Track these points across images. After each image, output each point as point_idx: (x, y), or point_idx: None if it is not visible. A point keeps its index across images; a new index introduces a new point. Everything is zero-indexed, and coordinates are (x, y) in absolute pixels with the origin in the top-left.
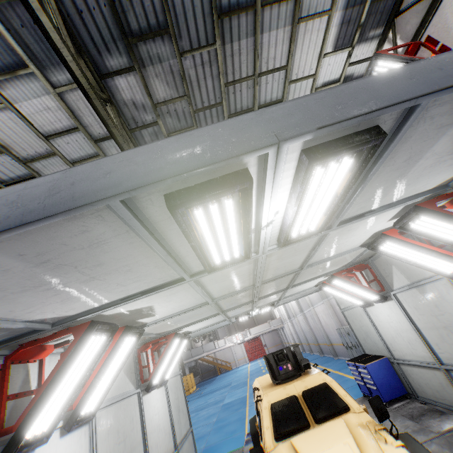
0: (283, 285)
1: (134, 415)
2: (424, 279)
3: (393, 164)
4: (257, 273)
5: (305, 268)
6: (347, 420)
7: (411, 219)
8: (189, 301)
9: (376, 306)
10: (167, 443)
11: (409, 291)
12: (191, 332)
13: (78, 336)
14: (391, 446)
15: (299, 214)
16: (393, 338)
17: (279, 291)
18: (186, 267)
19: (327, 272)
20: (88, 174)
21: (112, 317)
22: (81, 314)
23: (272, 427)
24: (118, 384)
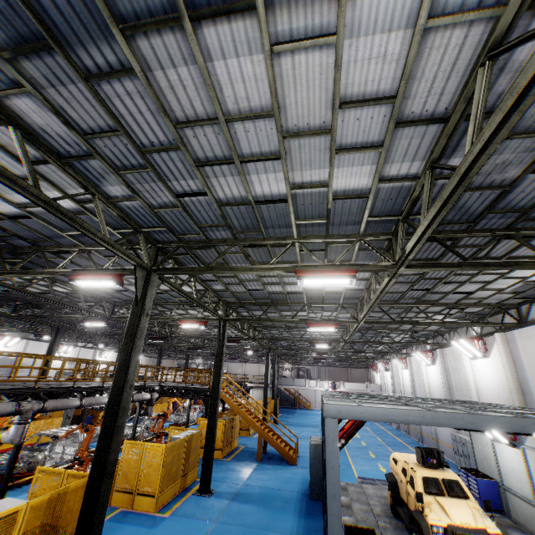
0: None
1: None
2: None
3: None
4: None
5: None
6: (467, 502)
7: None
8: None
9: (504, 445)
10: None
11: (534, 453)
12: None
13: None
14: (488, 520)
15: None
16: (508, 472)
17: None
18: None
19: None
20: (442, 416)
21: None
22: None
23: (423, 487)
24: None
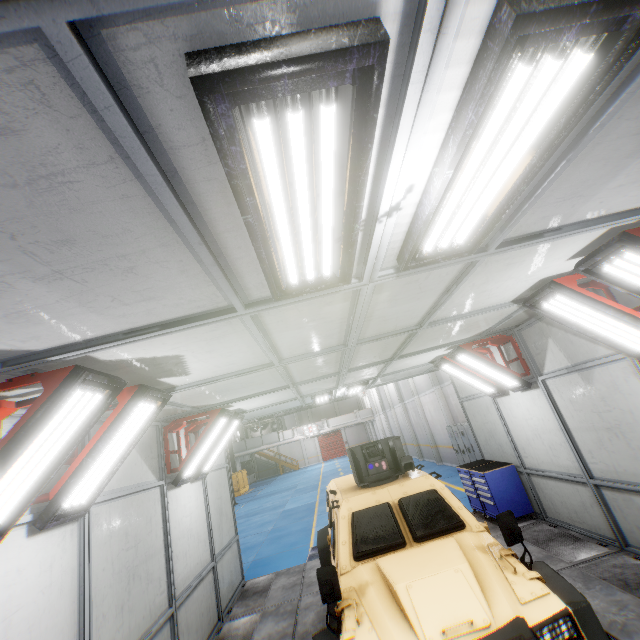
0: (387, 353)
1: (154, 515)
2: (594, 360)
3: (635, 116)
4: (354, 321)
5: (425, 327)
6: (461, 540)
7: (608, 256)
8: (243, 358)
9: (513, 396)
10: (201, 554)
11: (566, 377)
12: (246, 411)
13: (51, 388)
14: (522, 579)
15: (448, 200)
16: (529, 441)
17: (379, 363)
18: (238, 285)
19: (452, 341)
20: None
21: (114, 366)
22: (55, 351)
23: (352, 543)
24: (130, 472)
